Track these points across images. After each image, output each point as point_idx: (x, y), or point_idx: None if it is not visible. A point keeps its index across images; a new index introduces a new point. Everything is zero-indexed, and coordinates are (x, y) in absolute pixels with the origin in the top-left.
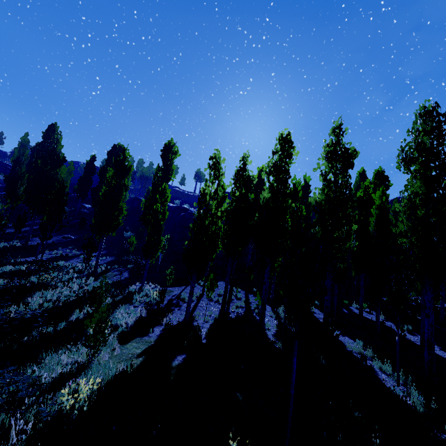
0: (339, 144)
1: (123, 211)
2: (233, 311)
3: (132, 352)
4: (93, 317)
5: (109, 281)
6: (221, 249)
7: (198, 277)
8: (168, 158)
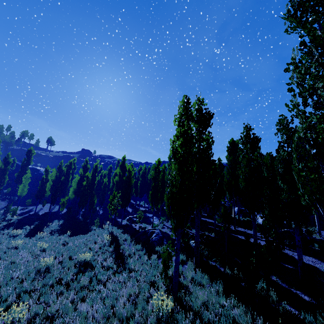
0: (85, 165)
1: (7, 178)
2: (53, 211)
3: (21, 217)
4: (7, 212)
5: (0, 206)
6: (50, 192)
7: (40, 201)
8: (30, 156)
